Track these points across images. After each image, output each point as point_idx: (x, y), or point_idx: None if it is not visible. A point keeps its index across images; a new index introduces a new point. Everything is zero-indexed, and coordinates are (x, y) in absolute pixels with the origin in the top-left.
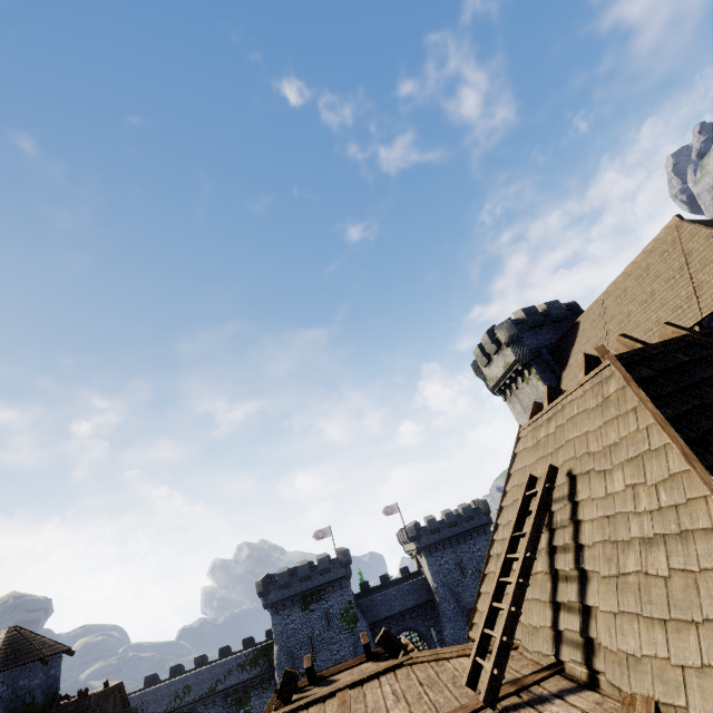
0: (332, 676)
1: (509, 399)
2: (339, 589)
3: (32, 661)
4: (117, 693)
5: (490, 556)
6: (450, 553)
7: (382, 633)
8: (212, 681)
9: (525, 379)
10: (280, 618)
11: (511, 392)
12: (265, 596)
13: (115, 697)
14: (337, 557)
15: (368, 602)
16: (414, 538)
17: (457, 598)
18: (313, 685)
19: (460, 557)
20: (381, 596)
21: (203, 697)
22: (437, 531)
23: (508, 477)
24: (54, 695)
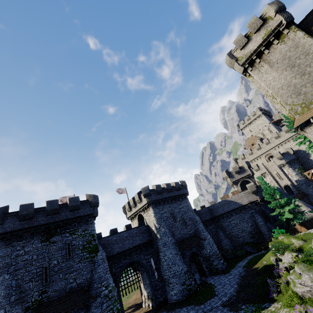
0: None
1: (256, 67)
2: (84, 225)
3: None
4: None
5: None
6: (167, 207)
7: None
8: None
9: (280, 40)
10: (10, 250)
11: (260, 60)
12: None
13: None
14: (87, 199)
15: (104, 241)
16: (147, 195)
17: (172, 235)
18: None
19: (173, 210)
20: (116, 237)
21: None
22: (161, 192)
23: None
24: None
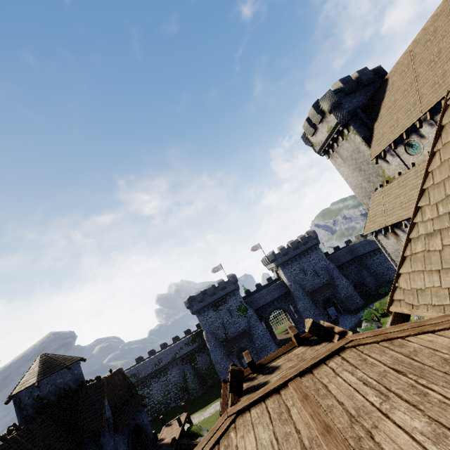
0: (270, 363)
1: (332, 156)
2: (233, 296)
3: (61, 369)
4: (118, 374)
5: (410, 239)
6: (296, 264)
7: (311, 324)
8: (172, 354)
9: (344, 137)
10: (202, 317)
11: (333, 150)
12: (191, 308)
13: (118, 376)
14: (228, 280)
15: (251, 299)
16: (273, 260)
17: (303, 288)
18: (256, 373)
19: (302, 266)
20: (258, 295)
21: (170, 362)
22: (286, 254)
23: (431, 155)
24: (81, 382)
